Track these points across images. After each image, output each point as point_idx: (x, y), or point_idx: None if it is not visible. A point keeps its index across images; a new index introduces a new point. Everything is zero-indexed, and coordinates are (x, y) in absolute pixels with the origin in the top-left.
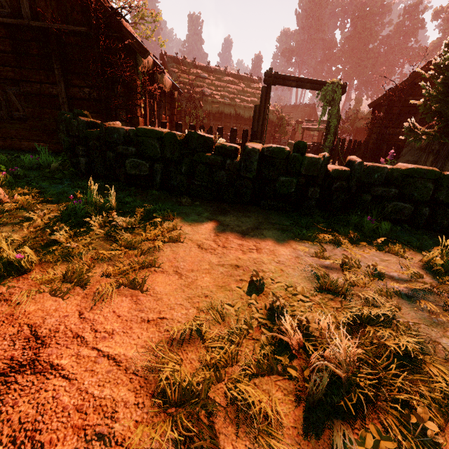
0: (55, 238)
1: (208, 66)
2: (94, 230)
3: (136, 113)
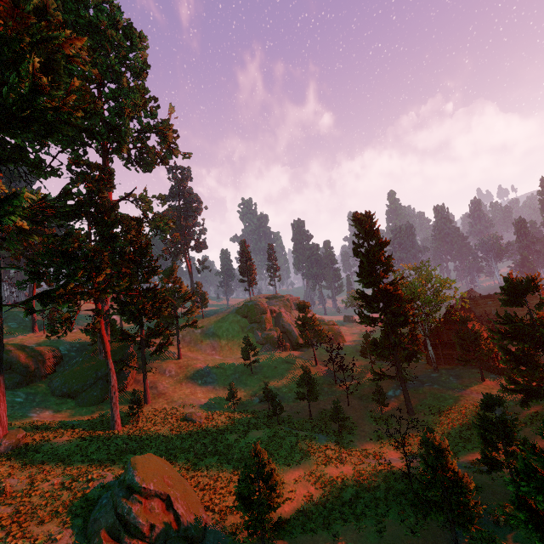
0: None
1: (489, 296)
2: None
3: (492, 355)
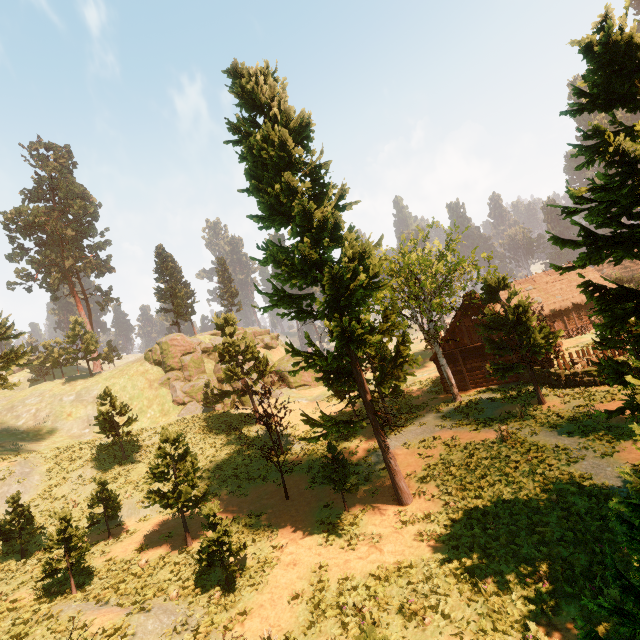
0: (593, 398)
1: (527, 279)
2: (597, 396)
3: (549, 356)
